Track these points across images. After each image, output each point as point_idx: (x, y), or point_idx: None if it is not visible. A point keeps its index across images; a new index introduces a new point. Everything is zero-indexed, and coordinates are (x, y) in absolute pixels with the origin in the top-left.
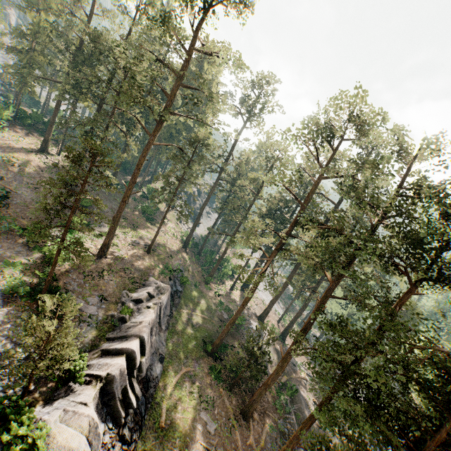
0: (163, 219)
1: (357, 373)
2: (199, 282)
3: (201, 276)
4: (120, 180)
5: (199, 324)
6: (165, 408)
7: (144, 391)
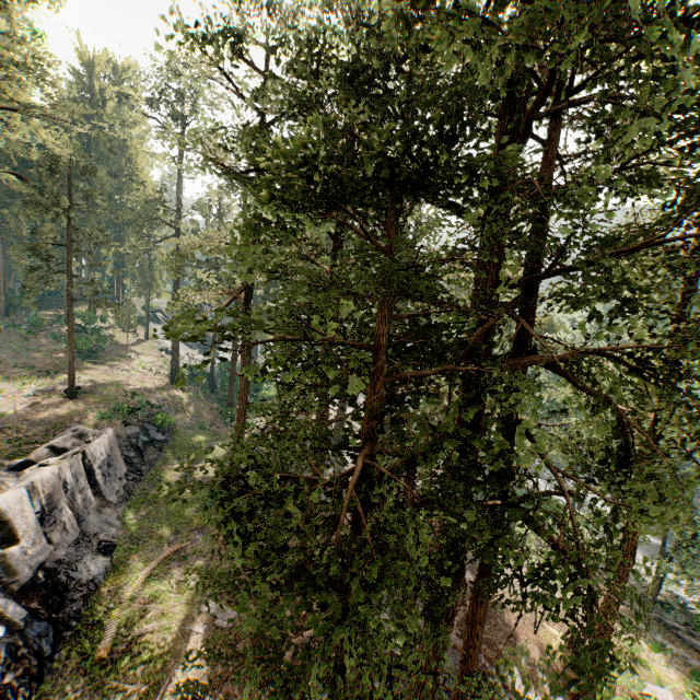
0: (70, 326)
1: None
2: (213, 422)
3: (218, 414)
4: (23, 318)
5: (210, 478)
6: (117, 625)
7: (47, 611)
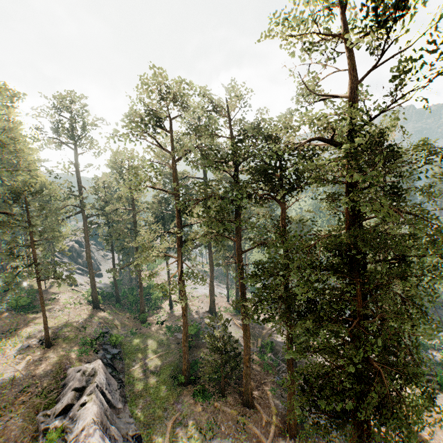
0: (42, 299)
1: (293, 295)
2: (135, 326)
3: (134, 319)
4: None
5: (159, 365)
6: None
7: None
